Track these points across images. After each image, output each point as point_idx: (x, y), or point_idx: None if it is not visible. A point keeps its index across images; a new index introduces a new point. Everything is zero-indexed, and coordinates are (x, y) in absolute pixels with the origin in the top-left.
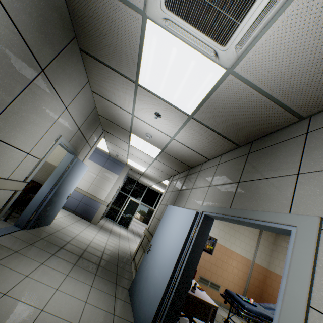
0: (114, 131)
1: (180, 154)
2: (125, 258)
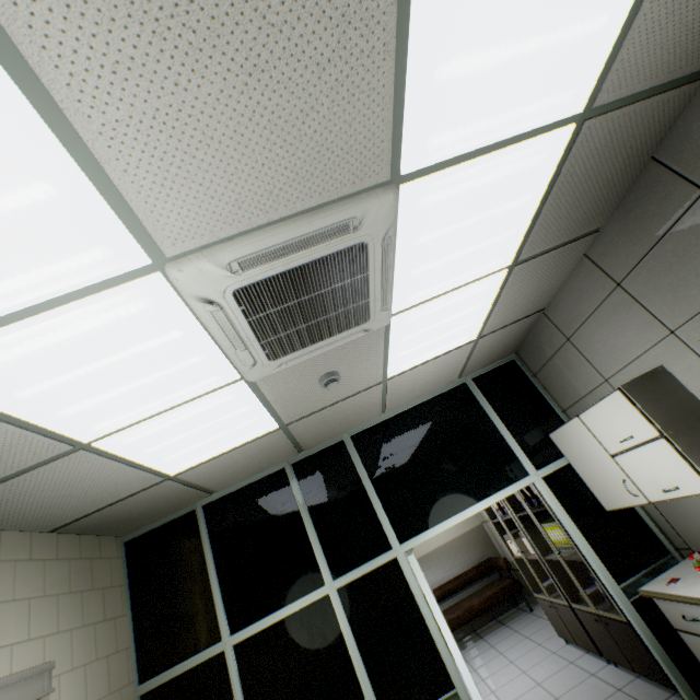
0: None
1: None
2: None
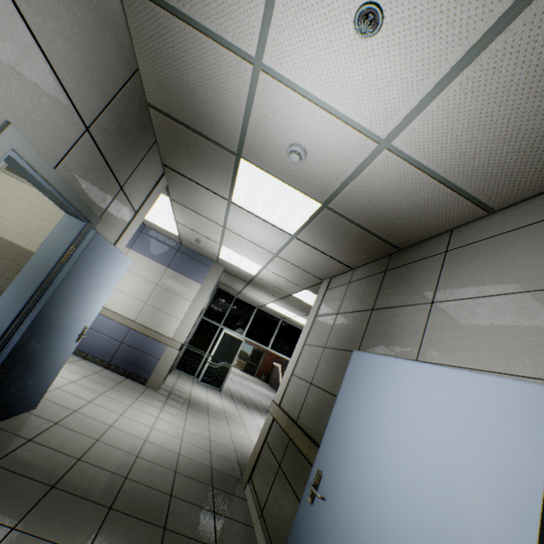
0: (192, 163)
1: (384, 208)
2: (229, 476)
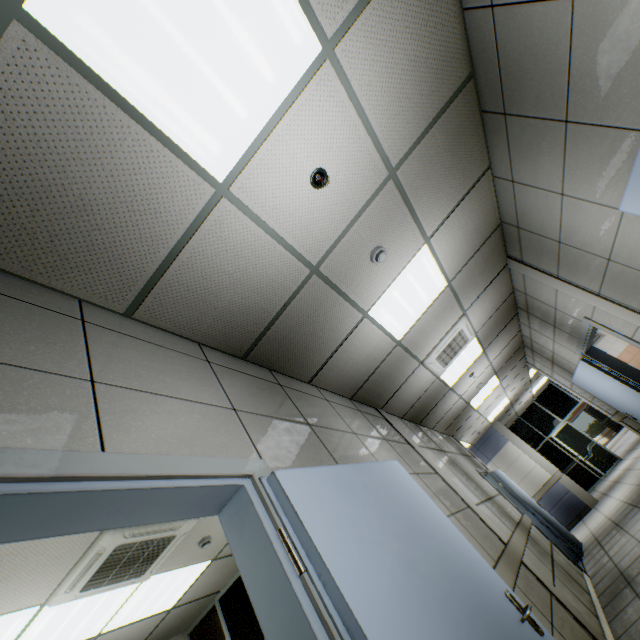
0: (459, 423)
1: (505, 356)
2: None
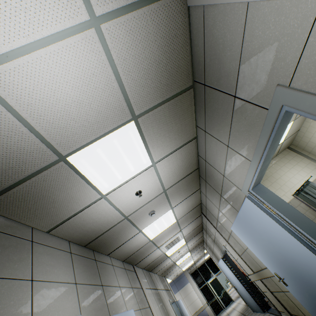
0: (169, 271)
1: (195, 244)
2: (245, 309)
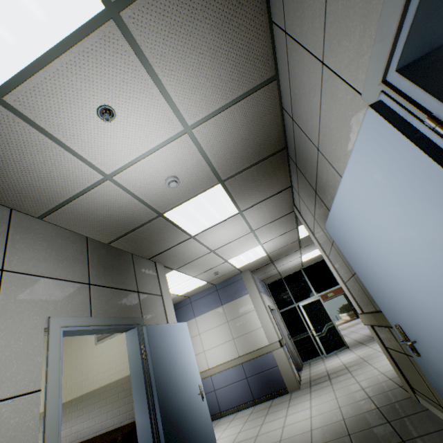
0: (155, 243)
1: (241, 146)
2: (398, 403)
